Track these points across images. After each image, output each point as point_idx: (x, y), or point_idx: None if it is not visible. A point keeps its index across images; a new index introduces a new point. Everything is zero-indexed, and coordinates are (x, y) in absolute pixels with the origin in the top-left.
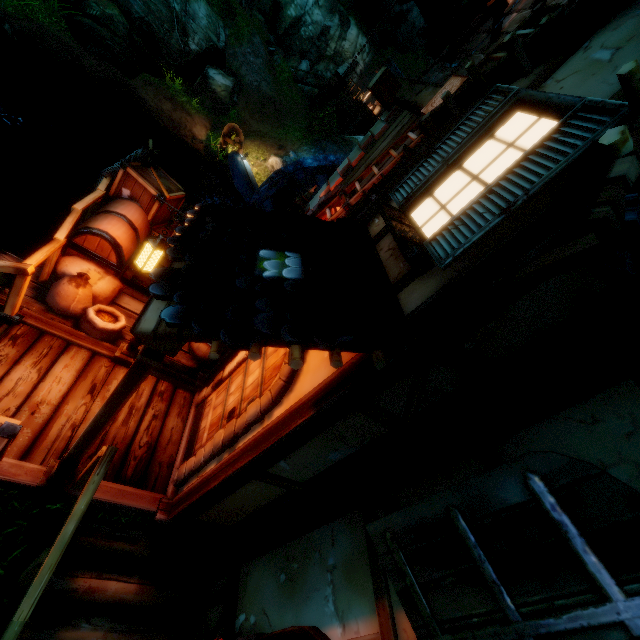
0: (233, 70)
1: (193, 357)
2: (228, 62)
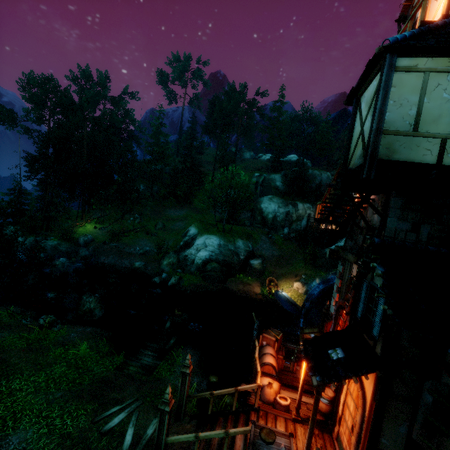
0: (259, 255)
1: (320, 414)
2: (256, 253)
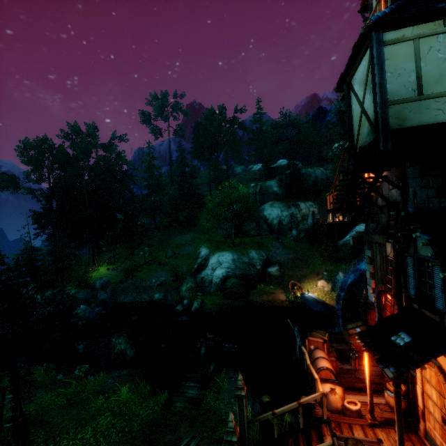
0: (274, 261)
1: None
2: (271, 260)
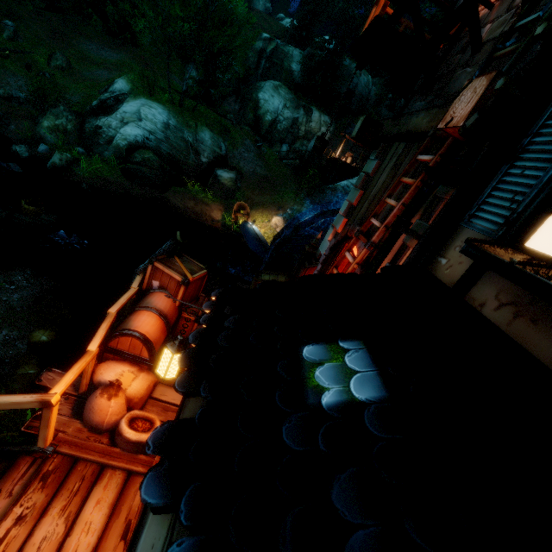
0: (234, 166)
1: None
2: (230, 162)
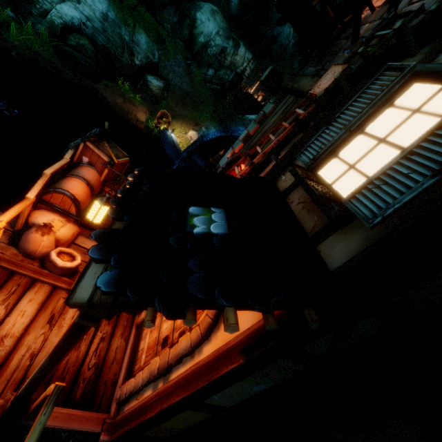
0: (164, 76)
1: None
2: (160, 71)
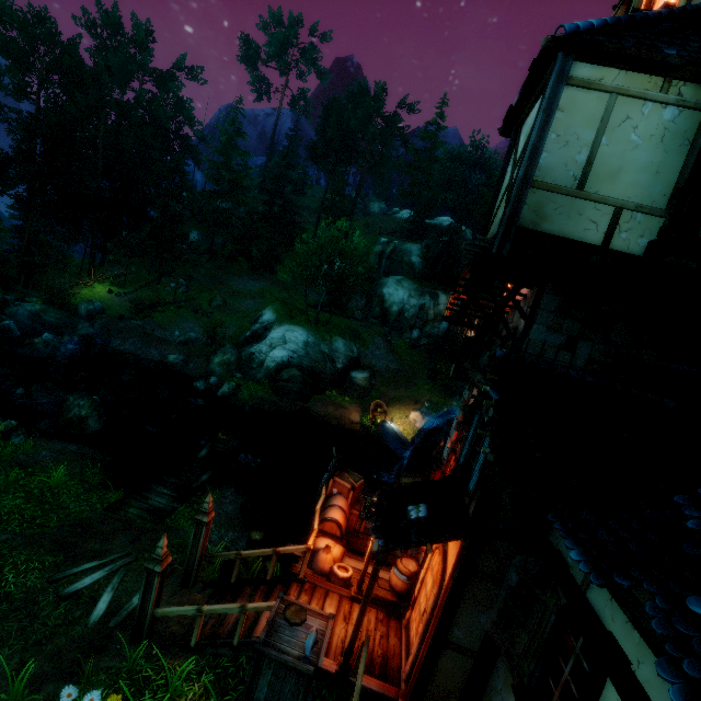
0: (367, 365)
1: (394, 593)
2: (362, 362)
